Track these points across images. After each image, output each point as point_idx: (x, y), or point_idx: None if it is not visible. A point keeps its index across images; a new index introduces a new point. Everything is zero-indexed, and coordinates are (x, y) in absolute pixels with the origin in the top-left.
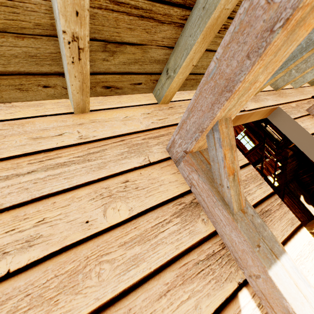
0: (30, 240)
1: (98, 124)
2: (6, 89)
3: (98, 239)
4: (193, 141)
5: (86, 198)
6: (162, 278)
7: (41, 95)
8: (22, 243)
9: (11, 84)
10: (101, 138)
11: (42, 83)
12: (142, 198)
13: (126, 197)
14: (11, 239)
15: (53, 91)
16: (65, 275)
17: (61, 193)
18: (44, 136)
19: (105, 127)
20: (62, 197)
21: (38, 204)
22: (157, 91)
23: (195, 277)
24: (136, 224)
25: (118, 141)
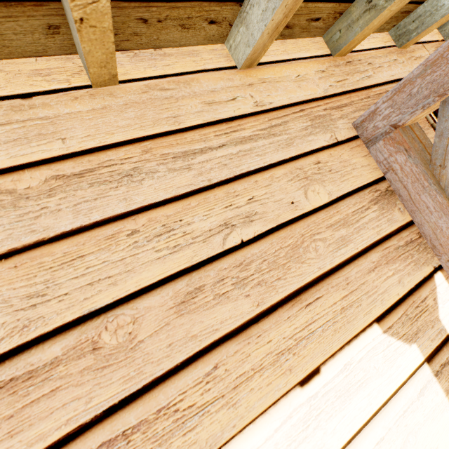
0: (249, 216)
1: (270, 86)
2: (168, 26)
3: (307, 220)
4: (416, 110)
5: (284, 179)
6: (368, 258)
7: (199, 37)
8: (243, 218)
9: (178, 16)
10: (278, 106)
11: (211, 16)
12: (338, 183)
13: (322, 180)
14: (232, 214)
15: (215, 29)
16: (289, 248)
17: (259, 172)
18: (217, 100)
19: (278, 90)
20: (262, 177)
21: (242, 182)
22: (334, 32)
23: (396, 259)
24: (337, 208)
25: (298, 111)
